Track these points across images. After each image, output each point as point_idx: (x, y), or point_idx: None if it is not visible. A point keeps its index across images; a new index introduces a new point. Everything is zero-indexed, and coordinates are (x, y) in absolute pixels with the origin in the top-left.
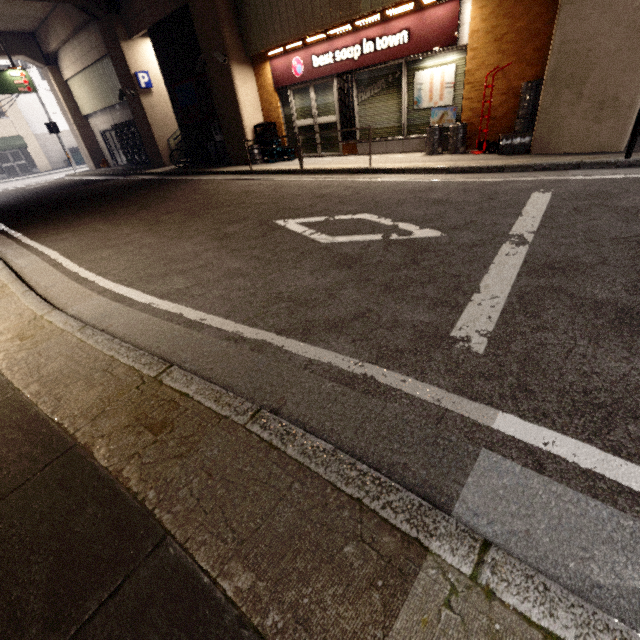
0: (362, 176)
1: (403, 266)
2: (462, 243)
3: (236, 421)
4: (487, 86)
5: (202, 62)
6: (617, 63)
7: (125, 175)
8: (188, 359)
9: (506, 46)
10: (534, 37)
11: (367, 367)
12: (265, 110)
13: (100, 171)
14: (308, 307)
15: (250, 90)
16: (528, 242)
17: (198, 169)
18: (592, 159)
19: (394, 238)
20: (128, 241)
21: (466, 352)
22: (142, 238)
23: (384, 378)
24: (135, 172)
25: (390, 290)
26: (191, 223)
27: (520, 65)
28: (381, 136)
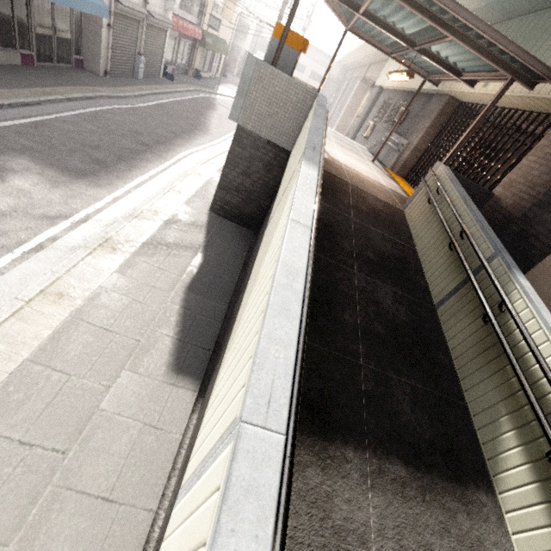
0: None
1: None
2: None
3: None
4: None
5: None
6: None
7: None
8: None
9: None
10: None
11: None
12: None
13: None
14: None
15: None
16: None
17: None
18: None
19: None
20: None
21: None
22: None
23: None
24: None
25: None
26: None
27: None
28: None
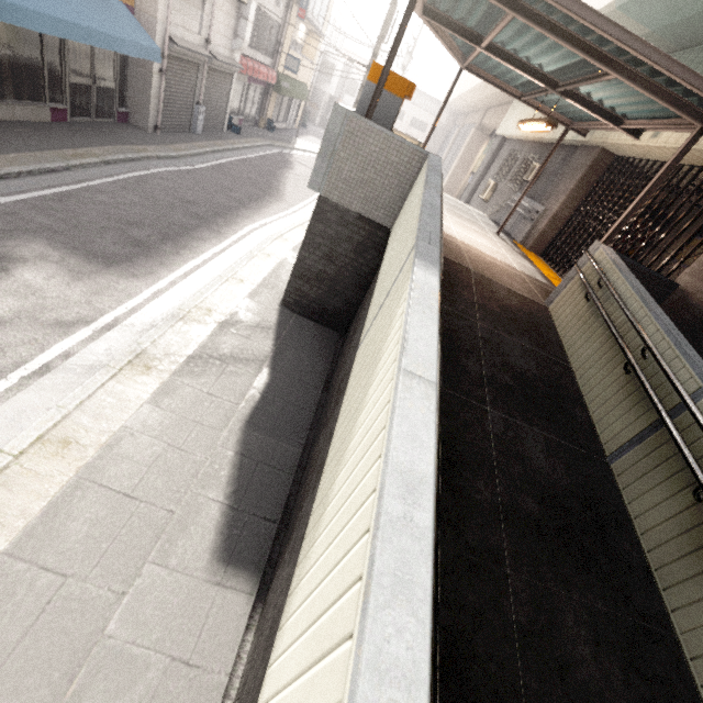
0: None
1: None
2: None
3: None
4: None
5: None
6: None
7: None
8: None
9: None
10: None
11: None
12: None
13: None
14: None
15: None
16: None
17: None
18: None
19: None
20: None
21: None
22: None
23: None
24: None
25: None
26: None
27: None
28: None
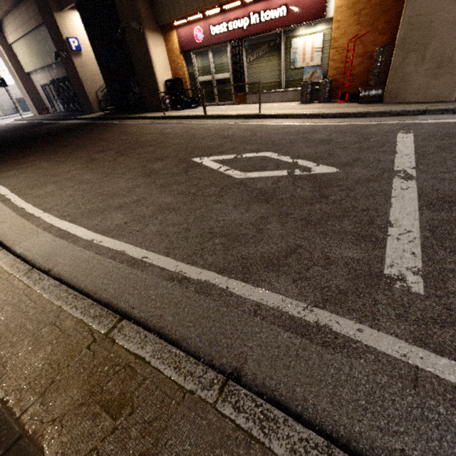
0: (255, 120)
1: (314, 200)
2: (358, 178)
3: (204, 398)
4: (348, 50)
5: (122, 29)
6: (453, 32)
7: (63, 120)
8: (136, 304)
9: (363, 19)
10: (385, 12)
11: (317, 312)
12: (173, 68)
13: (42, 116)
14: (241, 243)
15: (161, 52)
16: (414, 177)
17: (122, 115)
18: (434, 107)
19: (298, 174)
20: (68, 177)
21: (407, 293)
22: (80, 174)
23: (339, 326)
24: (71, 117)
25: (311, 224)
26: (121, 160)
27: (374, 34)
28: (265, 89)
